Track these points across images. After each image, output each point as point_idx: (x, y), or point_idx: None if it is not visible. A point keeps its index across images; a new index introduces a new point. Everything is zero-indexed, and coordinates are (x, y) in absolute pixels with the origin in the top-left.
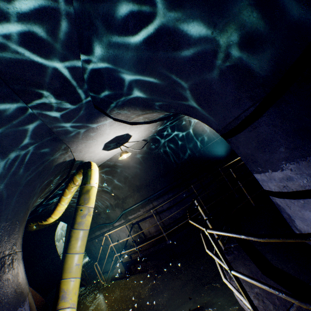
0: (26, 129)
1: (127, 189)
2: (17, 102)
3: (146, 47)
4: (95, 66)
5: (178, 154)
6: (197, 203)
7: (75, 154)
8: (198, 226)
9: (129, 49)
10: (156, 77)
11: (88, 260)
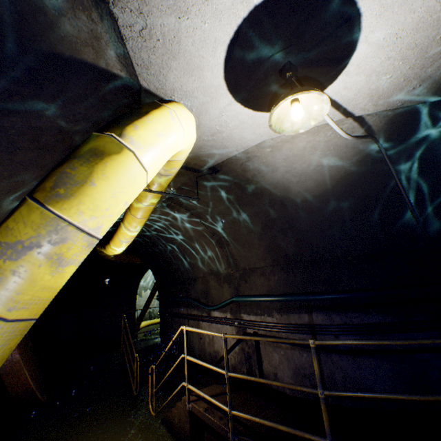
0: None
1: (259, 252)
2: None
3: None
4: None
5: None
6: None
7: (124, 27)
8: None
9: None
10: None
11: (157, 343)
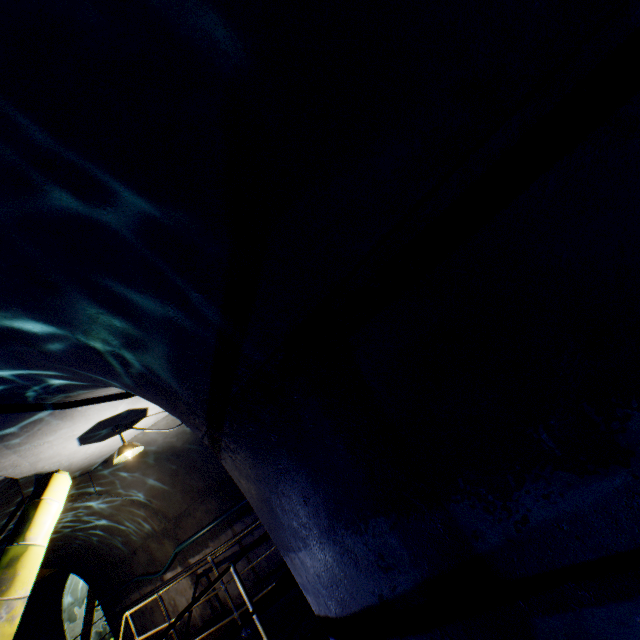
0: None
1: (179, 497)
2: None
3: None
4: None
5: None
6: (235, 575)
7: (3, 472)
8: None
9: None
10: (59, 373)
11: None
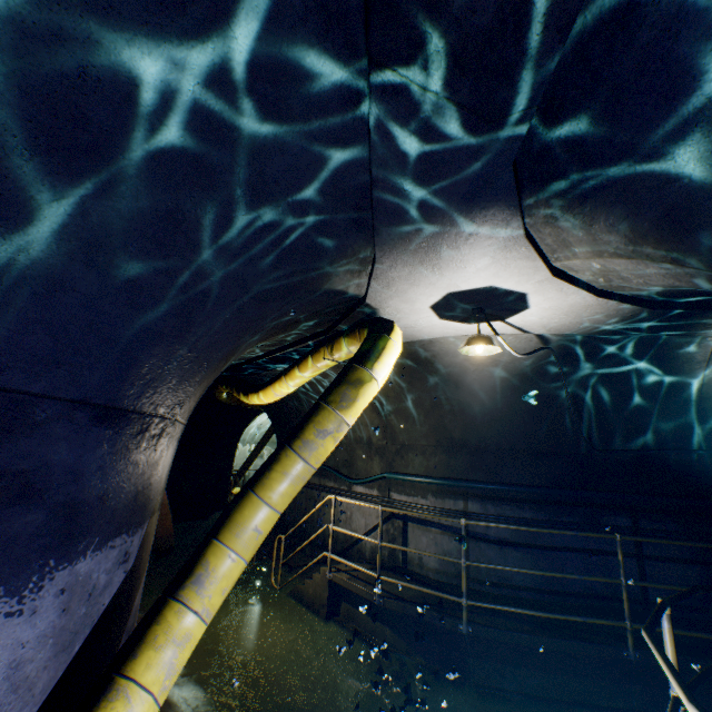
0: (323, 157)
1: (423, 430)
2: (350, 56)
3: None
4: None
5: (611, 423)
6: (666, 623)
7: (374, 284)
8: None
9: None
10: None
11: None
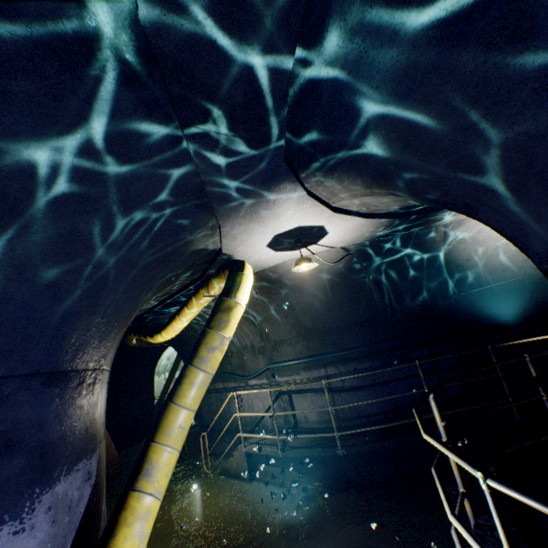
0: (167, 175)
1: (287, 328)
2: (168, 122)
3: (440, 34)
4: (315, 71)
5: (401, 292)
6: (433, 402)
7: (224, 240)
8: (456, 459)
9: (398, 37)
10: (433, 108)
11: (192, 423)
